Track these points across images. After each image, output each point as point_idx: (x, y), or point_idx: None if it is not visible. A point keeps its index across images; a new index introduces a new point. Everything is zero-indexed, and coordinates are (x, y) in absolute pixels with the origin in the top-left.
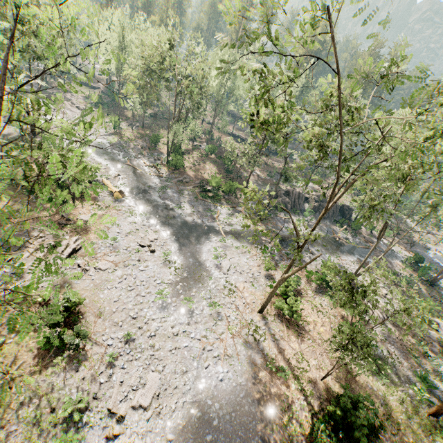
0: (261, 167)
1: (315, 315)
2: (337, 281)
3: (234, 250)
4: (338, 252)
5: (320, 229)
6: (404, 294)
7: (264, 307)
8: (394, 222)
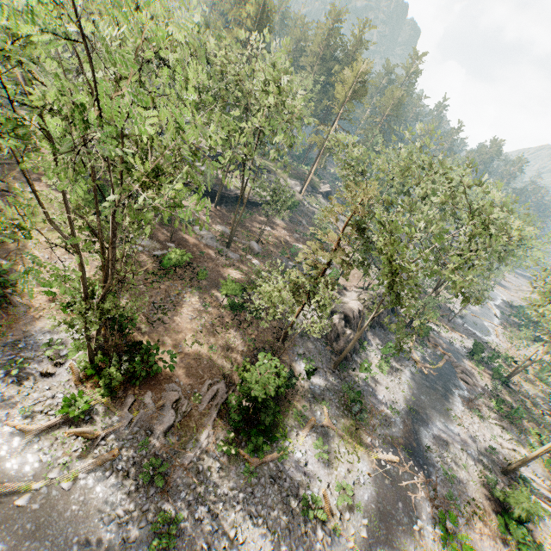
0: (259, 253)
1: None
2: None
3: None
4: (448, 405)
5: (403, 364)
6: (517, 428)
7: None
8: None
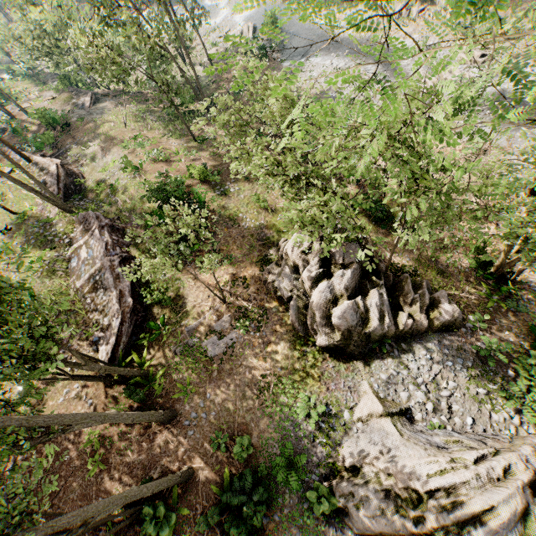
0: None
1: None
2: None
3: None
4: None
5: None
6: None
7: None
8: None
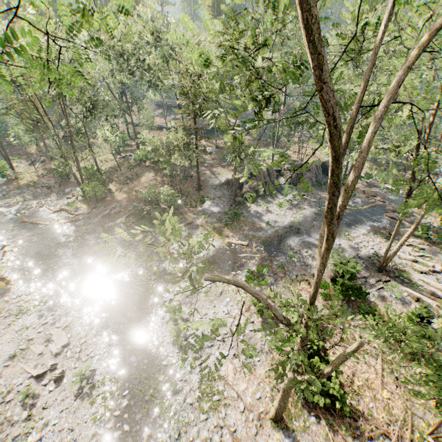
0: (212, 153)
1: (362, 365)
2: (431, 391)
3: (203, 298)
4: (345, 229)
5: (310, 205)
6: None
7: (279, 414)
8: (385, 158)
